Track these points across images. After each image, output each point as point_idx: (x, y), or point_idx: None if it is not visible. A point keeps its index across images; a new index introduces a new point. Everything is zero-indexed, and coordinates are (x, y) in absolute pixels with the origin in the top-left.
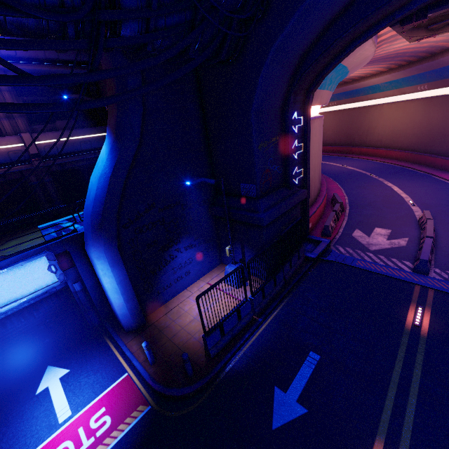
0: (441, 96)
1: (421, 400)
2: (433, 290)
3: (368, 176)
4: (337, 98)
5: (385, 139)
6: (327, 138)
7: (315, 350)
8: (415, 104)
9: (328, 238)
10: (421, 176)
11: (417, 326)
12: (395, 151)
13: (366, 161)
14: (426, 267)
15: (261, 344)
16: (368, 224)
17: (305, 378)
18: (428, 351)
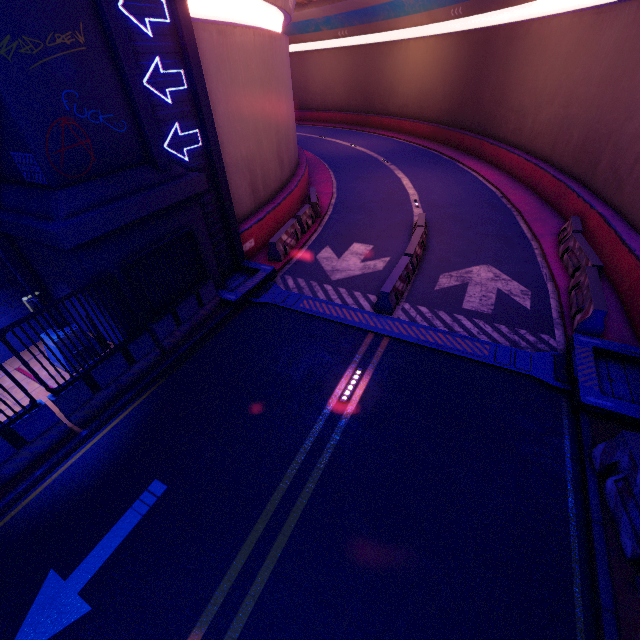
0: (478, 30)
1: (295, 537)
2: (388, 339)
3: (379, 162)
4: (347, 22)
5: (412, 103)
6: (338, 98)
7: (164, 476)
8: (448, 43)
9: (278, 263)
10: (444, 163)
11: (342, 403)
12: (422, 123)
13: (386, 138)
14: (388, 304)
15: (68, 482)
16: (346, 238)
17: (119, 538)
18: (341, 443)
